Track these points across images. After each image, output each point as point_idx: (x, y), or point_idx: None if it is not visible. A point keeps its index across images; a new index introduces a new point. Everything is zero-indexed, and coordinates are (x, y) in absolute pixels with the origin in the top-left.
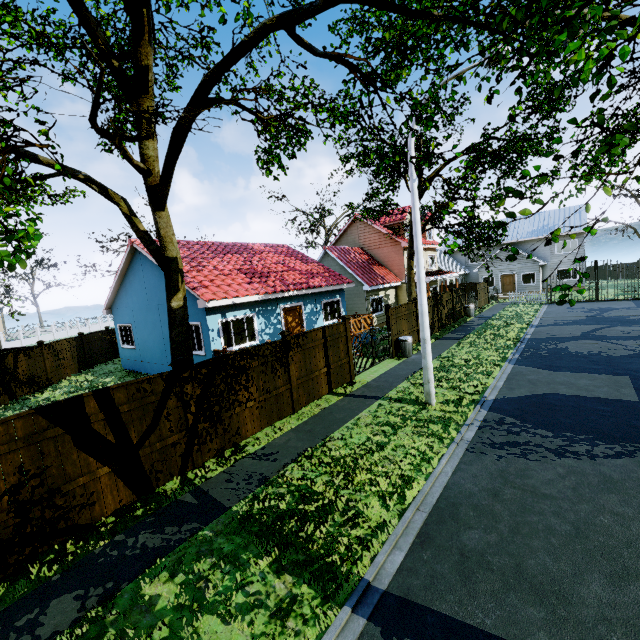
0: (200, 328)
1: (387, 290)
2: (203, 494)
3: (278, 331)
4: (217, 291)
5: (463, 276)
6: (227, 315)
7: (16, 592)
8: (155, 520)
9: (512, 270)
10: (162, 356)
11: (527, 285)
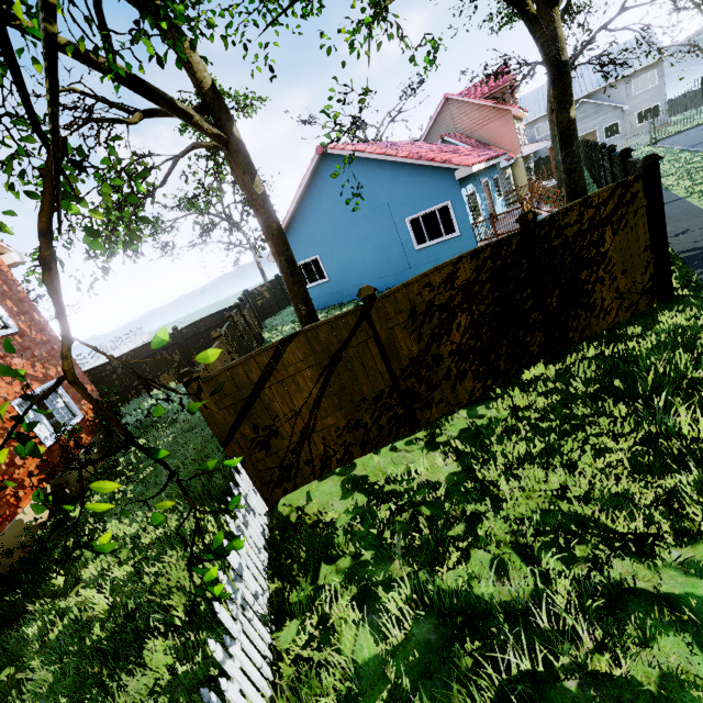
0: (451, 207)
1: (508, 169)
2: (698, 248)
3: (486, 208)
4: (463, 160)
5: (533, 154)
6: (466, 189)
7: (699, 298)
8: (702, 261)
9: (592, 127)
10: (380, 268)
11: (611, 139)
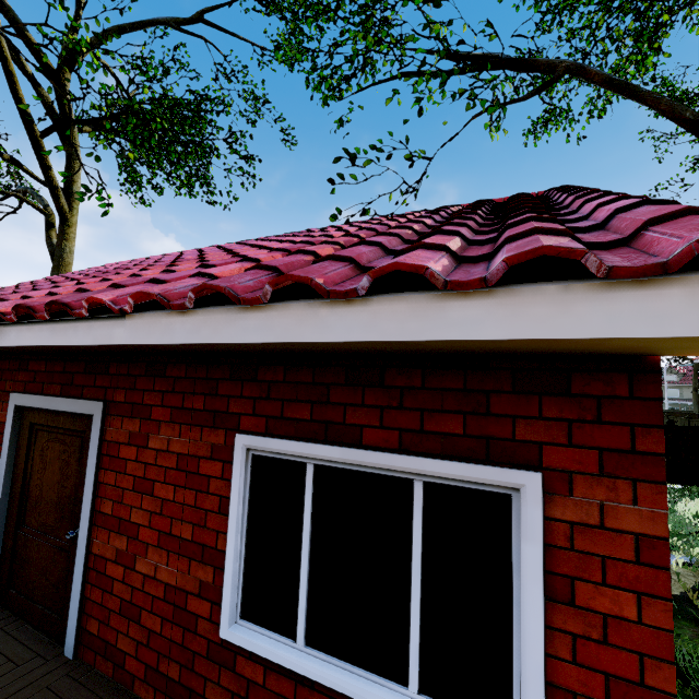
0: None
1: None
2: None
3: None
4: None
5: None
6: None
7: None
8: None
9: None
10: None
11: None
